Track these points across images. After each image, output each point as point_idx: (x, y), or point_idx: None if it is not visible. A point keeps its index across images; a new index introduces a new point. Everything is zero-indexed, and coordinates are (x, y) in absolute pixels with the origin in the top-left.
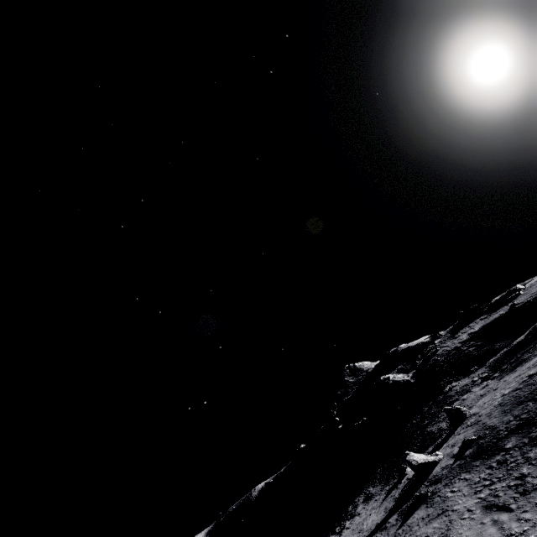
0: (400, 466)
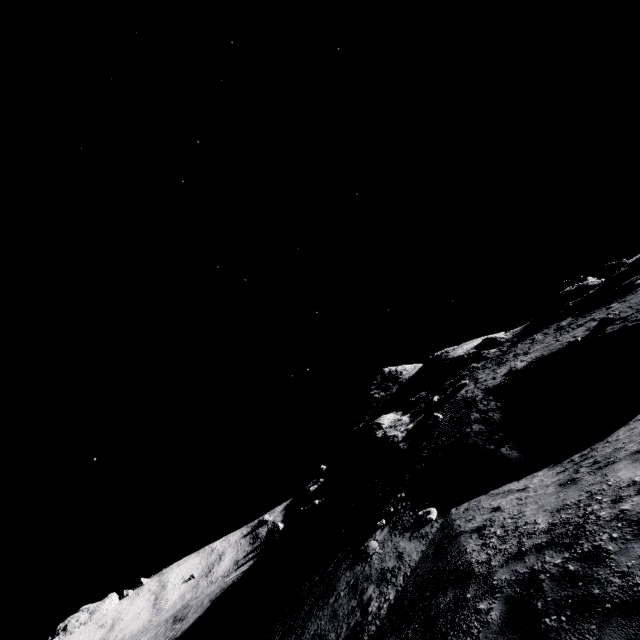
0: None
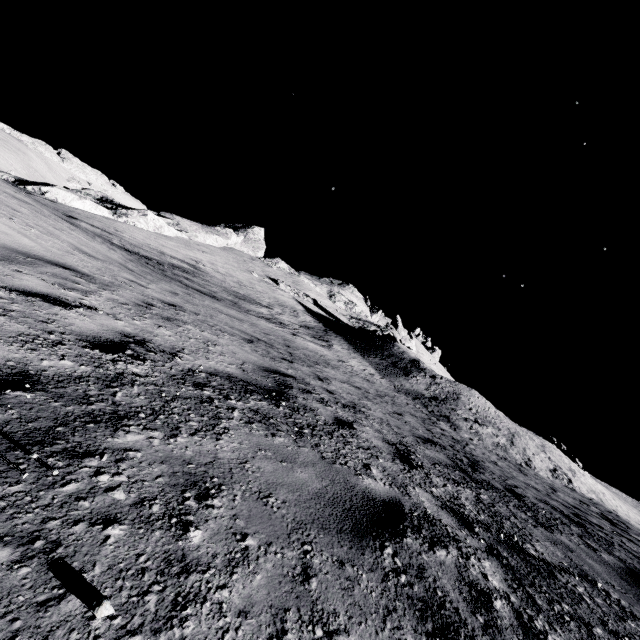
0: None
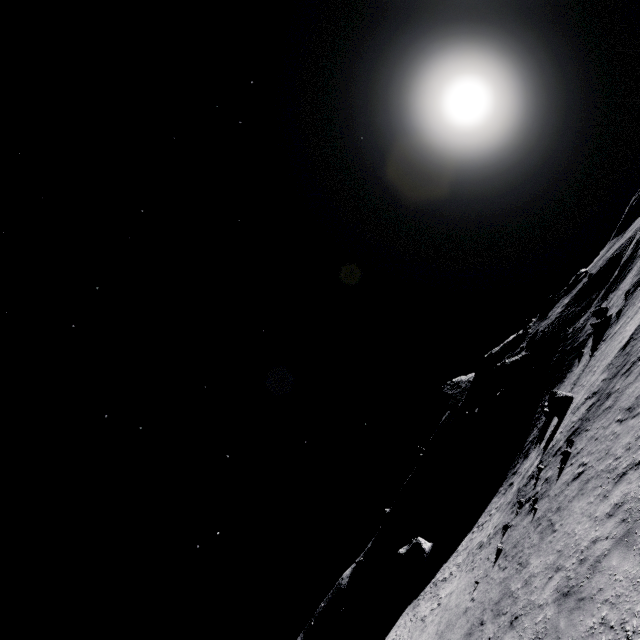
0: (568, 367)
